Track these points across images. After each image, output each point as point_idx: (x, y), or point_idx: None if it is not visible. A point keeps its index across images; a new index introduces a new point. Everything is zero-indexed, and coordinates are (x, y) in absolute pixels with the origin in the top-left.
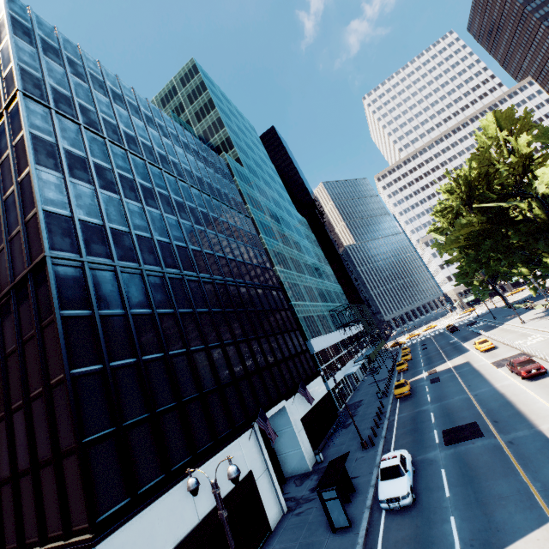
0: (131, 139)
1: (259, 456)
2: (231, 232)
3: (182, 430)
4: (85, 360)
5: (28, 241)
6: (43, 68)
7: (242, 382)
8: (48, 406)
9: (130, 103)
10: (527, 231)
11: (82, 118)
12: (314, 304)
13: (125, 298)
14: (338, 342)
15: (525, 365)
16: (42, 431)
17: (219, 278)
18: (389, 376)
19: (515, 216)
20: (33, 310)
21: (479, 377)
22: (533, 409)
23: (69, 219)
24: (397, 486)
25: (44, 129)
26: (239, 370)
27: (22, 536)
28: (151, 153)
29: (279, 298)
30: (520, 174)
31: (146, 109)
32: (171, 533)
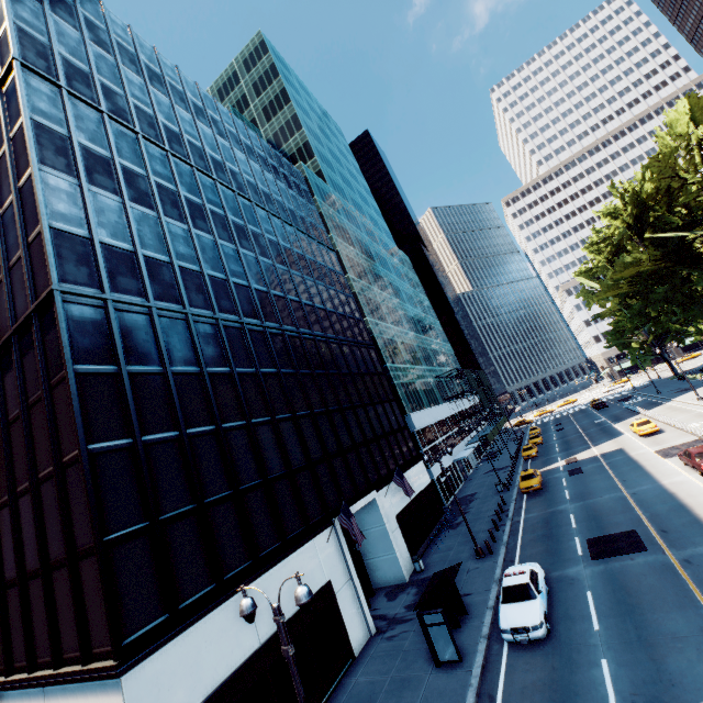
0: (174, 136)
1: (340, 562)
2: (308, 268)
3: (239, 527)
4: (108, 432)
5: (32, 270)
6: (50, 30)
7: (320, 466)
8: (60, 491)
9: (173, 87)
10: None
11: (106, 104)
12: (416, 368)
13: (164, 352)
14: (446, 418)
15: None
16: (54, 522)
17: (291, 329)
18: (513, 463)
19: None
20: (39, 364)
21: (639, 469)
22: None
23: (87, 241)
24: (526, 613)
25: (51, 115)
26: (316, 450)
27: (33, 653)
28: (201, 156)
29: (370, 358)
30: None
31: (195, 96)
32: (222, 660)
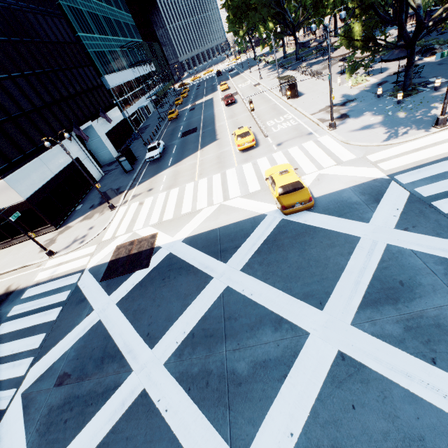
0: None
1: (81, 151)
2: None
3: (21, 134)
4: None
5: None
6: None
7: (53, 106)
8: None
9: None
10: None
11: None
12: (104, 38)
13: None
14: (132, 80)
15: (228, 98)
16: None
17: None
18: (169, 108)
19: None
20: None
21: (212, 106)
22: (219, 119)
23: None
24: (154, 153)
25: None
26: (47, 97)
27: None
28: None
29: (63, 28)
30: None
31: None
32: (41, 178)
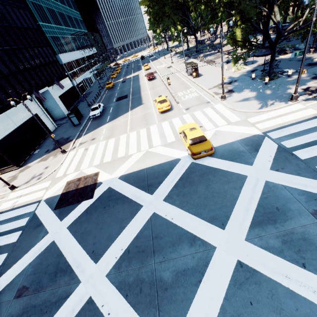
0: None
1: (39, 109)
2: None
3: None
4: None
5: None
6: None
7: (18, 75)
8: None
9: None
10: (172, 6)
11: None
12: (58, 27)
13: None
14: (79, 59)
15: (150, 75)
16: None
17: None
18: (107, 80)
19: None
20: None
21: (138, 80)
22: (144, 89)
23: None
24: (96, 112)
25: None
26: (13, 68)
27: None
28: None
29: (27, 17)
30: None
31: None
32: (6, 129)
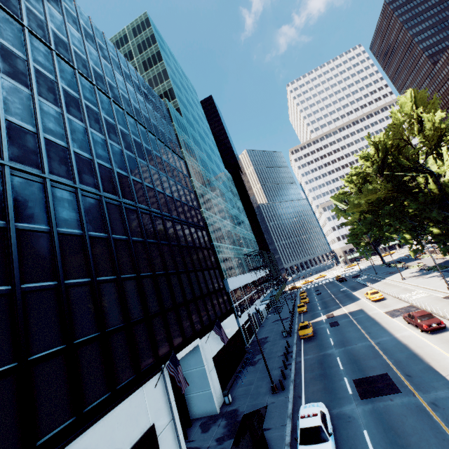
0: (62, 43)
1: (165, 405)
2: (163, 166)
3: (66, 382)
4: None
5: None
6: None
7: (155, 319)
8: None
9: (68, 11)
10: (423, 201)
11: None
12: (232, 247)
13: (10, 207)
14: (249, 283)
15: (425, 319)
16: None
17: (144, 207)
18: (292, 316)
19: (415, 187)
20: None
21: (377, 325)
22: (445, 366)
23: None
24: None
25: None
26: (154, 305)
27: None
28: (84, 65)
29: (203, 236)
30: (431, 147)
31: (87, 25)
32: None
